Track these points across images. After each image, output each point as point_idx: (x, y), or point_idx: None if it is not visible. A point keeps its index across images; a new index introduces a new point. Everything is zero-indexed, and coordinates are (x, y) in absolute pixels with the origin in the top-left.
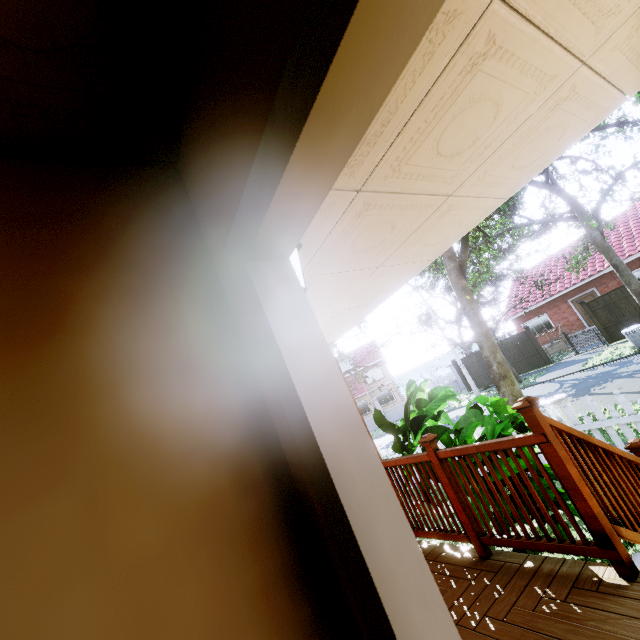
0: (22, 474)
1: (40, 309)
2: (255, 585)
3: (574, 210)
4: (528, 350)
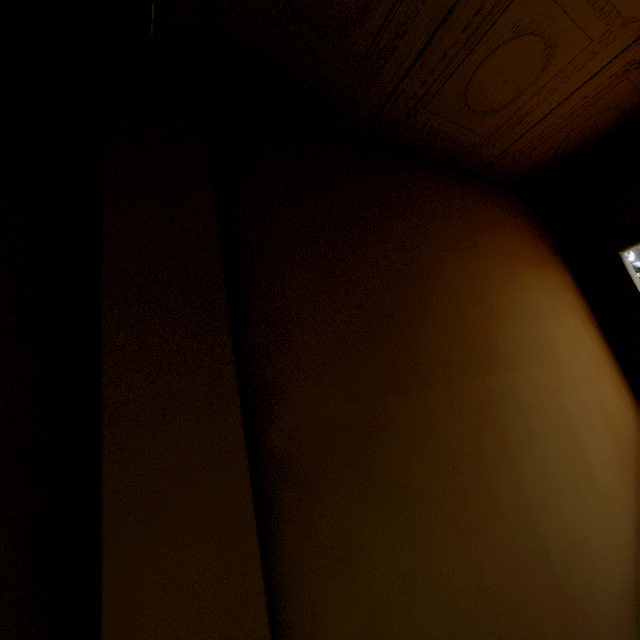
0: (560, 309)
1: (540, 255)
2: (617, 372)
3: (639, 261)
4: None
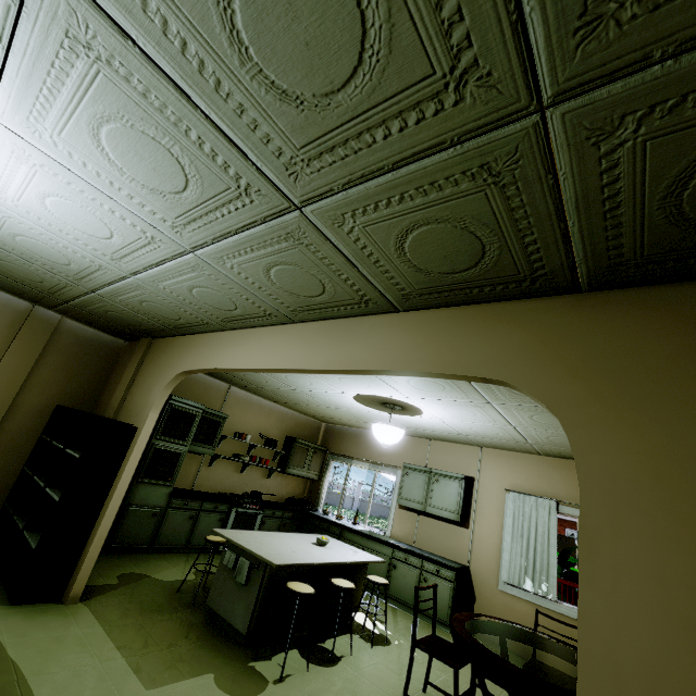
0: None
1: None
2: None
3: None
4: None
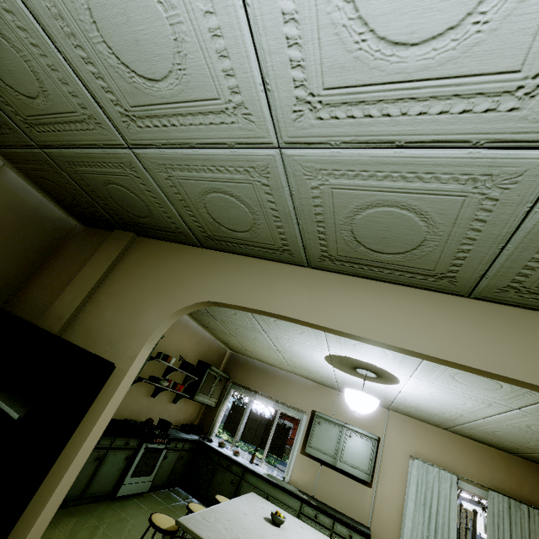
0: None
1: None
2: None
3: None
4: (279, 439)
